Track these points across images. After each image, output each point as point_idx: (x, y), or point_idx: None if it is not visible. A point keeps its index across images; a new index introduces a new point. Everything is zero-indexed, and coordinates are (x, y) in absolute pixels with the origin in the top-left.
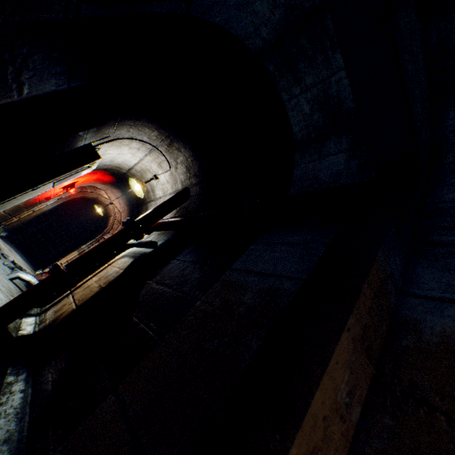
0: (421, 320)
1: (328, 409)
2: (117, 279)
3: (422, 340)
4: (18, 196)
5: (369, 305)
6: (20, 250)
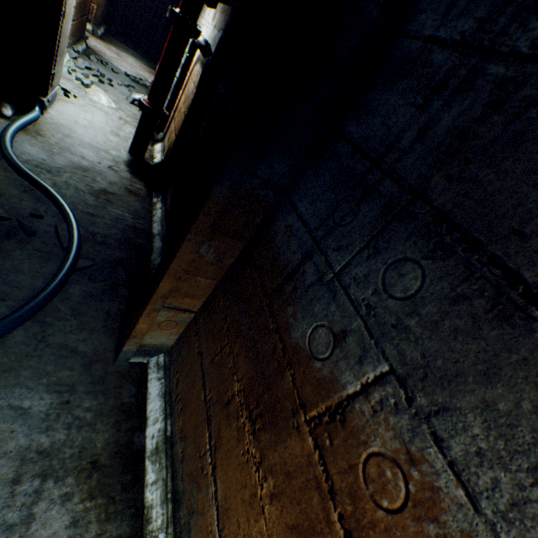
0: (276, 220)
1: (186, 267)
2: (192, 105)
3: (268, 233)
4: (60, 35)
5: (211, 224)
6: (128, 47)
